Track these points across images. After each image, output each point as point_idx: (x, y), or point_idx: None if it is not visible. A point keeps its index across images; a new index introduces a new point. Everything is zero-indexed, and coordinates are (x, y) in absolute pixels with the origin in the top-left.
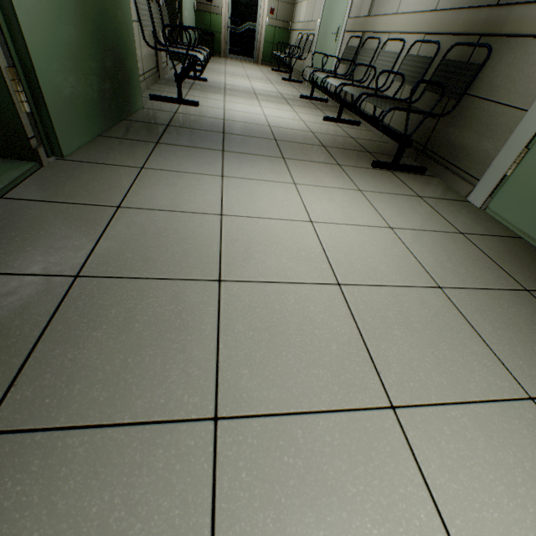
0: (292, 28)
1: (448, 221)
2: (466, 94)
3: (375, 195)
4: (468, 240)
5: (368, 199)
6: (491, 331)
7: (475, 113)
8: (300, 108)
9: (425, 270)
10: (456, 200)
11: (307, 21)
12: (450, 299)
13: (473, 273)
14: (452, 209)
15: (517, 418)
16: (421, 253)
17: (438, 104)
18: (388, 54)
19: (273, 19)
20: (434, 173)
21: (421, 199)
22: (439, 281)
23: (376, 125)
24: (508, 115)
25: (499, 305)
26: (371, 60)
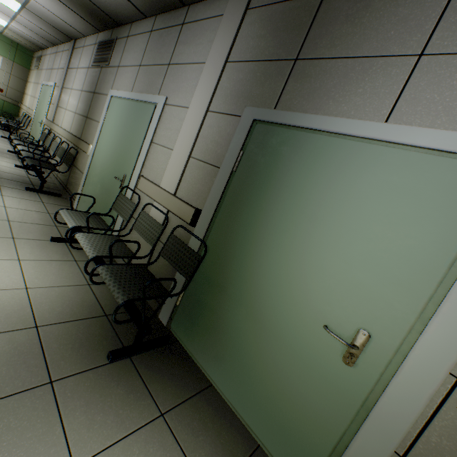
0: (21, 107)
1: (48, 210)
2: (76, 166)
3: (12, 198)
4: (49, 215)
5: (4, 198)
6: (19, 229)
7: (77, 174)
8: (0, 157)
9: (8, 217)
10: (66, 206)
11: (29, 108)
12: (10, 223)
13: (35, 220)
14: (58, 208)
15: (1, 239)
16: (14, 214)
17: (70, 168)
18: (56, 143)
19: (2, 95)
20: (68, 197)
21: (43, 203)
22: (11, 220)
23: (36, 172)
24: (82, 175)
25: (35, 226)
26: (51, 143)
